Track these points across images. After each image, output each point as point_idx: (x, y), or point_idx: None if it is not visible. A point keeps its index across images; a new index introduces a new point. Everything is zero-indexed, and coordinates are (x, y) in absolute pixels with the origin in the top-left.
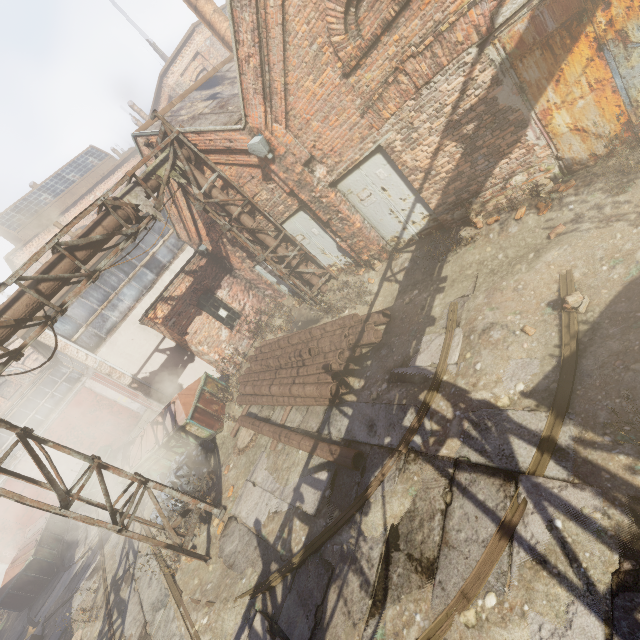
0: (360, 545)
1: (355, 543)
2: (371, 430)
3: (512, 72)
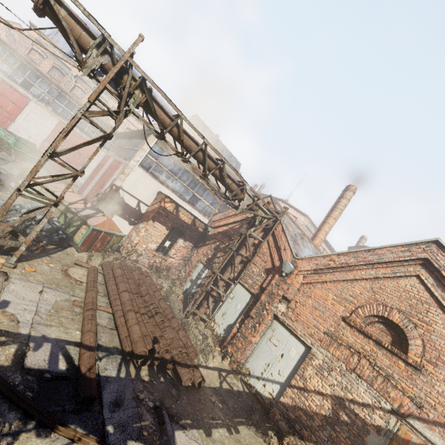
0: (2, 441)
1: (3, 433)
2: (114, 405)
3: (388, 441)
